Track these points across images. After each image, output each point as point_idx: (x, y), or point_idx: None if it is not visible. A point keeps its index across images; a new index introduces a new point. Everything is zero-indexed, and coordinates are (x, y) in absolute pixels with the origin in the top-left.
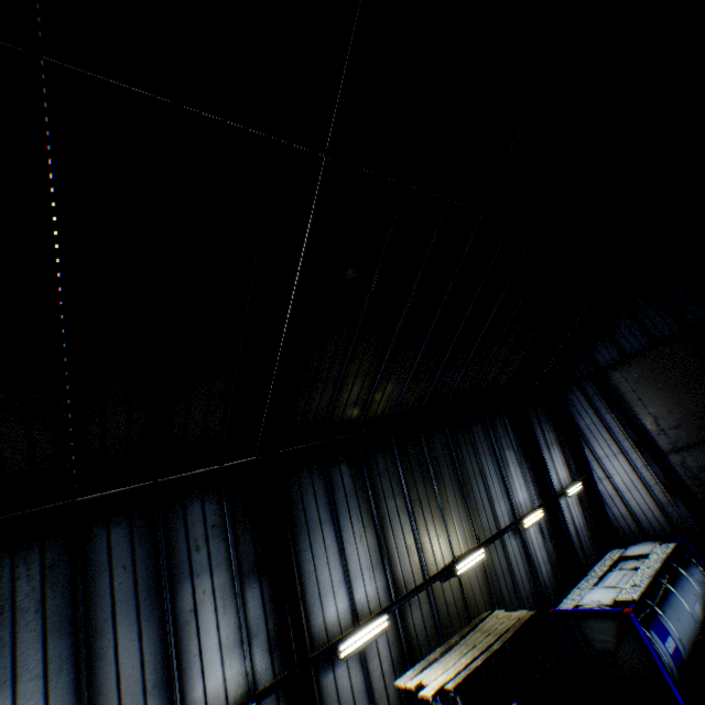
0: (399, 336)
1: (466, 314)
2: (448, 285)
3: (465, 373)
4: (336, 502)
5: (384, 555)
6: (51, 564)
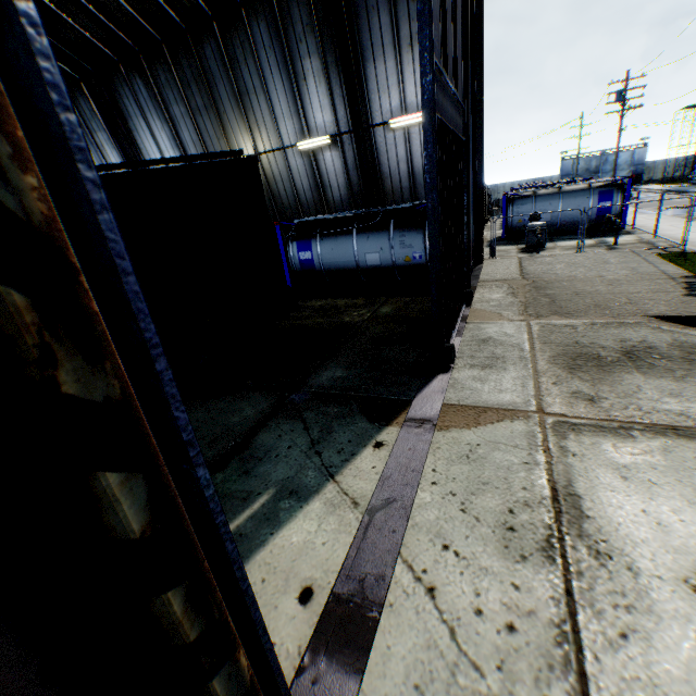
0: None
1: None
2: None
3: None
4: (142, 106)
5: (177, 144)
6: None
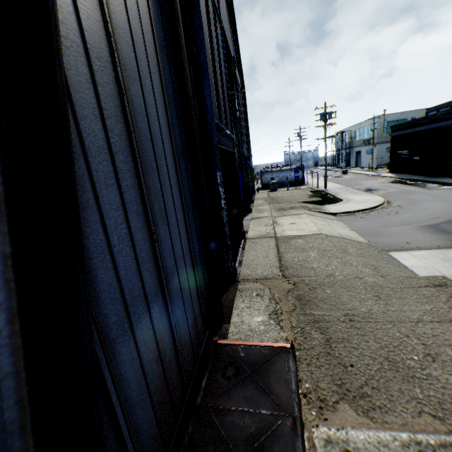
0: None
1: None
2: None
3: None
4: None
5: None
6: None
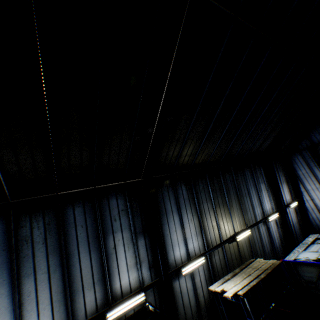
0: (216, 118)
1: (252, 108)
2: (246, 89)
3: (245, 143)
4: (179, 203)
5: (202, 229)
6: (48, 222)
